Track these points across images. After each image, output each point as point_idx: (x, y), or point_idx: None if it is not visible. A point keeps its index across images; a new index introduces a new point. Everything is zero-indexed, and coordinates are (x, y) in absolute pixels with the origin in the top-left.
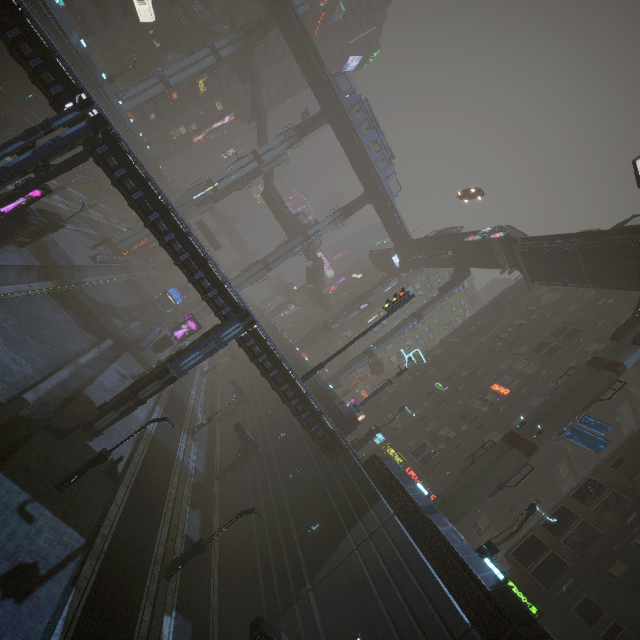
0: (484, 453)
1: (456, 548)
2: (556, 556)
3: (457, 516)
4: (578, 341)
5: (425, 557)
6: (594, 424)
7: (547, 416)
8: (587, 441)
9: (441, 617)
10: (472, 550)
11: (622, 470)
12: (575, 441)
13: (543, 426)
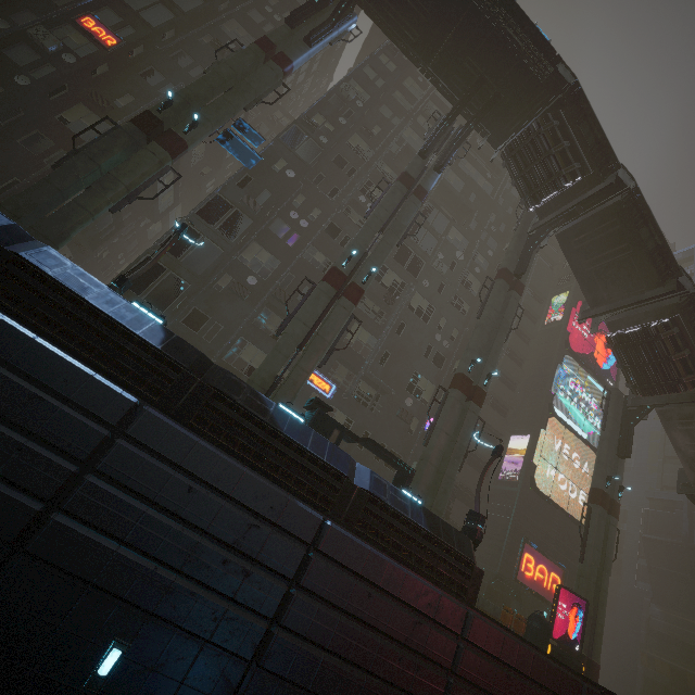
0: (98, 139)
1: (92, 301)
2: (175, 278)
3: (53, 242)
4: (220, 7)
5: (23, 326)
6: (249, 132)
7: (201, 104)
8: (240, 152)
9: (84, 411)
10: (120, 298)
11: (248, 190)
12: (228, 149)
13: (198, 118)
